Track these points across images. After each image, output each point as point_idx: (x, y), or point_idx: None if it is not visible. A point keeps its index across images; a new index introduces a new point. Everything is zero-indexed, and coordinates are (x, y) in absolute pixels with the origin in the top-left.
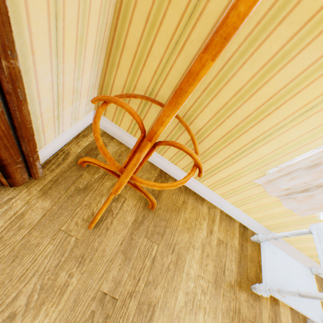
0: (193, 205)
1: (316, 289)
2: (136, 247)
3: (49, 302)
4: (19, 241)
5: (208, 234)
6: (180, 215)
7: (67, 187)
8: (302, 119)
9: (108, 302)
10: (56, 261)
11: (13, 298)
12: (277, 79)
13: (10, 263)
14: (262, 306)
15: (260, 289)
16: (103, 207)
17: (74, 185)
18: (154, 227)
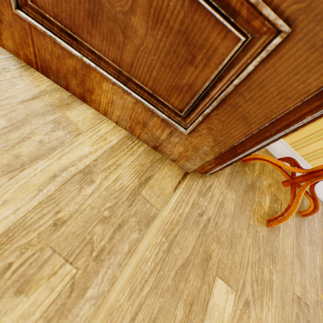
0: None
1: None
2: (304, 253)
3: (265, 295)
4: (228, 229)
5: None
6: None
7: (240, 181)
8: None
9: (303, 307)
10: (256, 254)
11: (241, 285)
12: None
13: (229, 249)
14: None
15: None
16: (295, 208)
17: (244, 181)
18: (309, 235)
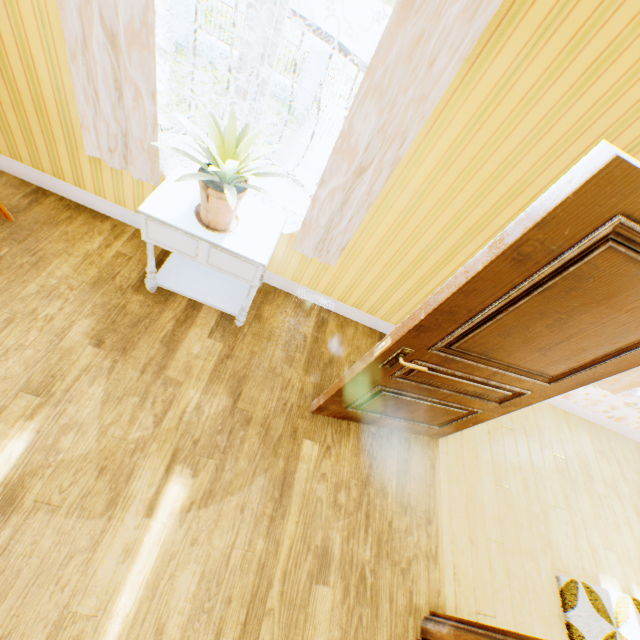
0: (87, 222)
1: (254, 293)
2: None
3: None
4: None
5: (102, 247)
6: (60, 229)
7: None
8: (58, 62)
9: None
10: None
11: None
12: (3, 24)
13: None
14: (169, 309)
15: (145, 281)
16: None
17: None
18: (10, 235)
